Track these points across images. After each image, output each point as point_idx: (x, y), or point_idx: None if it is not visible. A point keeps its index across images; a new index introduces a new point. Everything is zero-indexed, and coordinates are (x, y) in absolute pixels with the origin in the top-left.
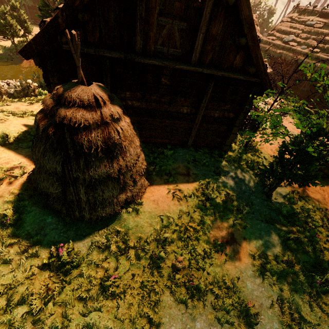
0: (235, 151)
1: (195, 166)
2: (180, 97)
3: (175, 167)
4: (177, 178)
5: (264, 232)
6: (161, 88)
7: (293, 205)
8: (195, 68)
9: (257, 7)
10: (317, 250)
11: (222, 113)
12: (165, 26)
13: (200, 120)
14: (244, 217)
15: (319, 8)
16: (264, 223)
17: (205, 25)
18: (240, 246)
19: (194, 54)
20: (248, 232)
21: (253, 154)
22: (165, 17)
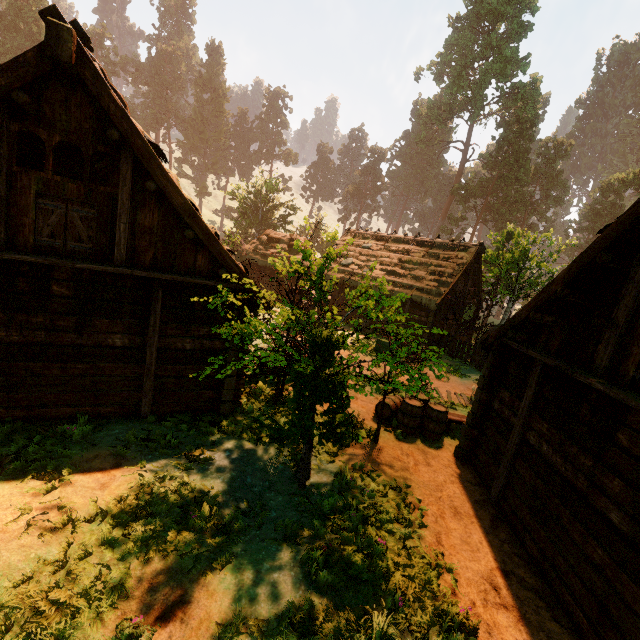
0: (251, 414)
1: (142, 451)
2: (101, 317)
3: (83, 459)
4: (72, 482)
5: (269, 565)
6: (53, 302)
7: (347, 492)
8: (116, 268)
9: (317, 234)
10: (379, 572)
11: (199, 343)
12: (55, 212)
13: (155, 357)
14: (231, 540)
15: (372, 232)
16: (278, 545)
17: (126, 214)
18: (194, 619)
19: (117, 250)
20: (228, 574)
21: (287, 413)
22: (53, 200)
